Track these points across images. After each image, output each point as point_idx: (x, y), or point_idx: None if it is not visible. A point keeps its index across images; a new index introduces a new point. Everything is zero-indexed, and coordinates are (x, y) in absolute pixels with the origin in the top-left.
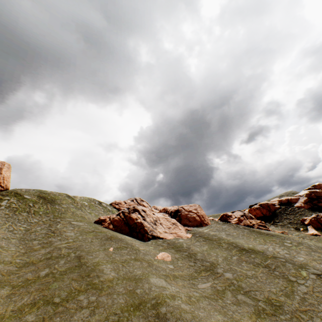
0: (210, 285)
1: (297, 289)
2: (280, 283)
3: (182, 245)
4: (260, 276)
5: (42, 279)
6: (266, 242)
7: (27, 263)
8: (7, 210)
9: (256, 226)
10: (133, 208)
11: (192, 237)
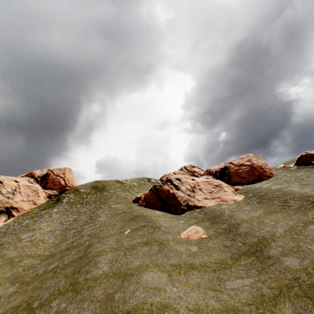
0: (248, 281)
1: None
2: None
3: (223, 213)
4: None
5: (45, 274)
6: None
7: (51, 255)
8: (67, 205)
9: None
10: (166, 178)
11: (242, 199)
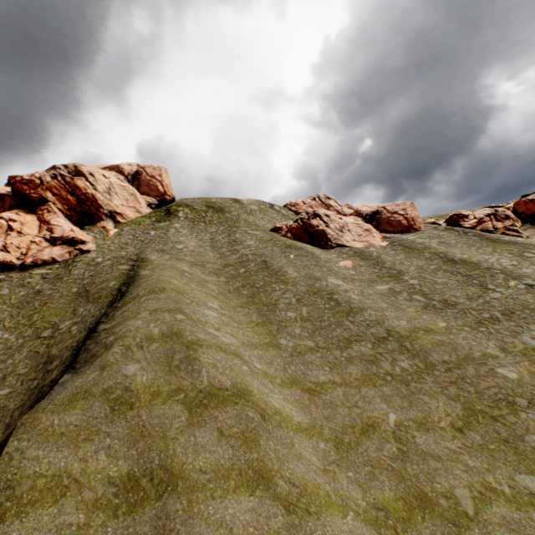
0: (388, 288)
1: (487, 296)
2: (471, 290)
3: (372, 254)
4: (451, 284)
5: (242, 275)
6: (494, 252)
7: (227, 265)
8: (187, 221)
9: (500, 231)
10: (313, 212)
11: (388, 246)
